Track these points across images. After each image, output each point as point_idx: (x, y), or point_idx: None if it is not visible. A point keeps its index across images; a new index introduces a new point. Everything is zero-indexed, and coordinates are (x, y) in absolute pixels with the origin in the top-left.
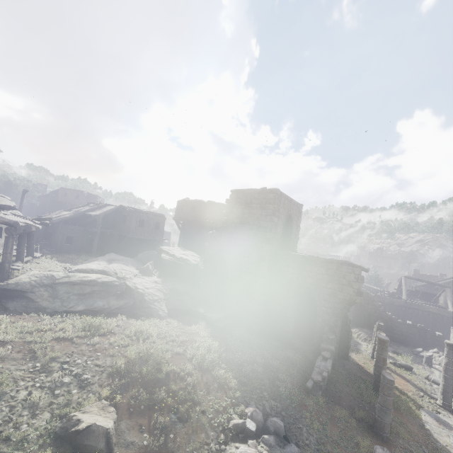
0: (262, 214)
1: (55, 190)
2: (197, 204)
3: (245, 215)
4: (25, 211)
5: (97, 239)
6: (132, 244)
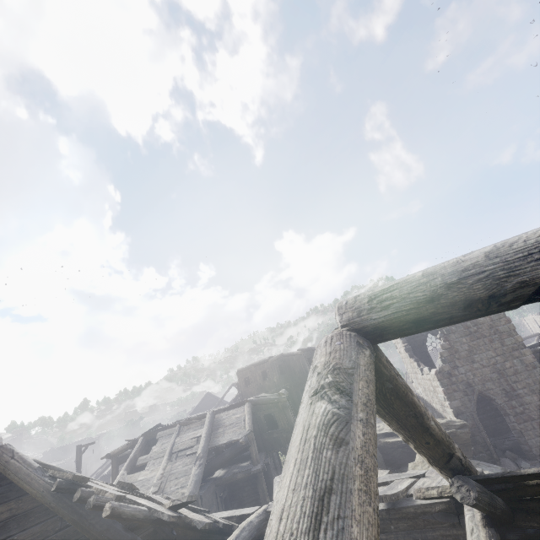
0: (494, 318)
1: None
2: (281, 362)
3: (473, 328)
4: None
5: (265, 486)
6: (273, 467)
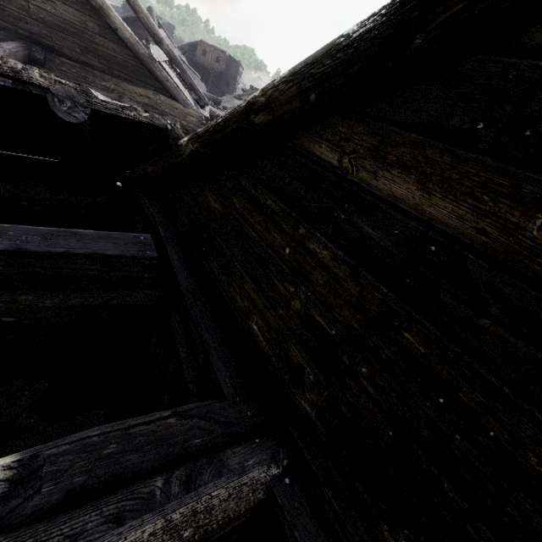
0: None
1: (192, 43)
2: None
3: None
4: None
5: None
6: None
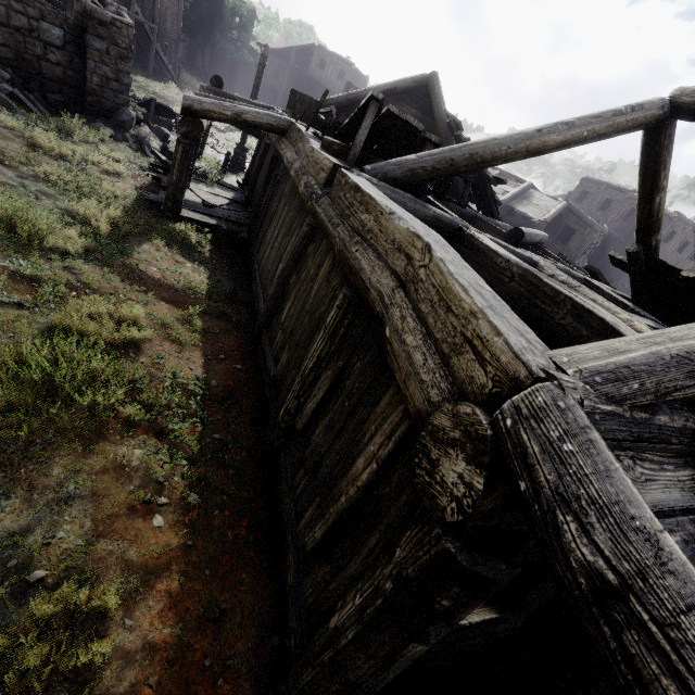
0: None
1: (302, 47)
2: None
3: None
4: (222, 69)
5: None
6: None
